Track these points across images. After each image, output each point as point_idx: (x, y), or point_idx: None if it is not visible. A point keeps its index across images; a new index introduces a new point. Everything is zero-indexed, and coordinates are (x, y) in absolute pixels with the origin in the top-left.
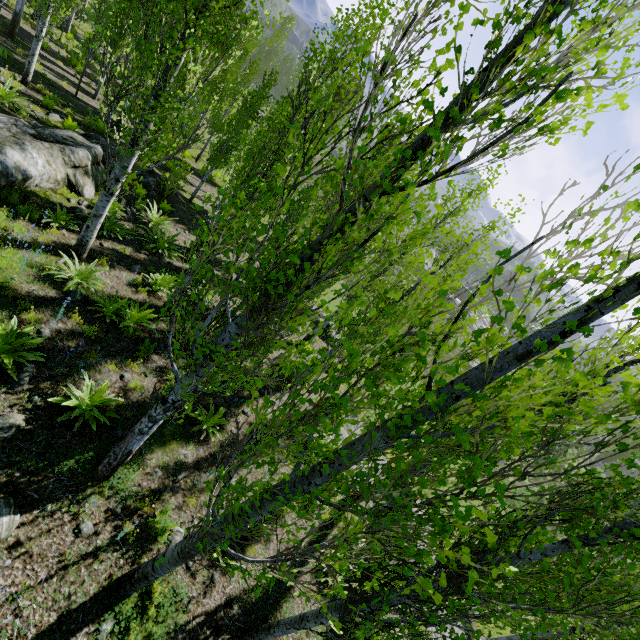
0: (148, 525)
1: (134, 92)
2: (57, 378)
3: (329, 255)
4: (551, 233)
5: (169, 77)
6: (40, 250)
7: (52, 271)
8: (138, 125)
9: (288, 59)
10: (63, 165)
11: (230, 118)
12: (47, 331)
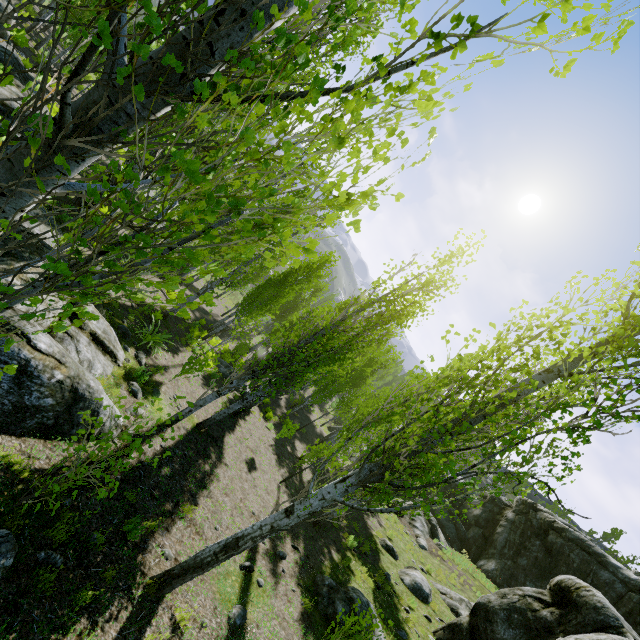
0: (39, 51)
1: None
2: None
3: None
4: None
5: None
6: None
7: None
8: None
9: None
10: None
11: None
12: None
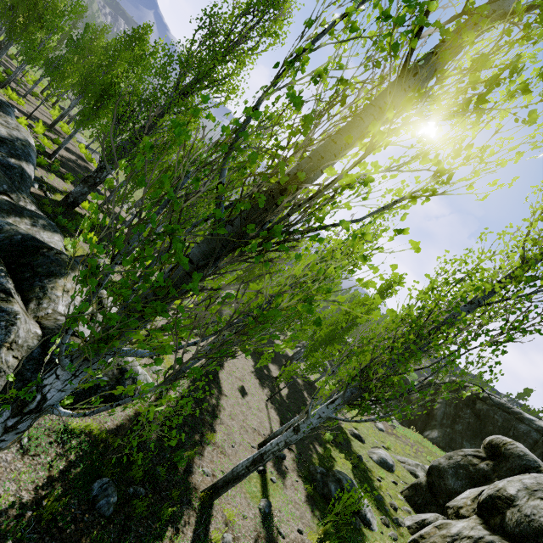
0: None
1: None
2: None
3: None
4: None
5: None
6: None
7: None
8: None
9: None
10: None
11: None
12: None
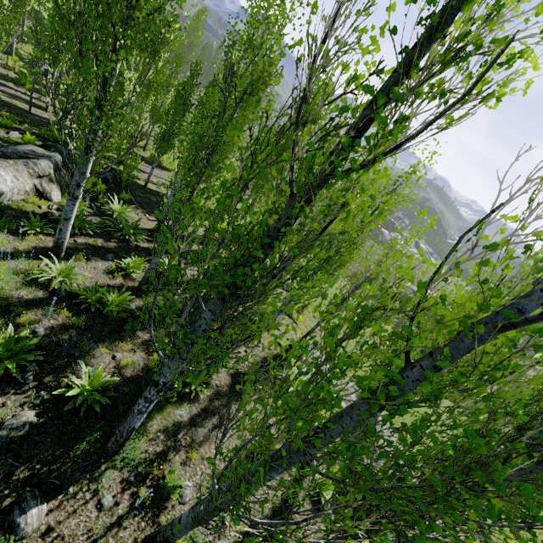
0: (160, 486)
1: (79, 106)
2: (57, 370)
3: (288, 242)
4: (510, 199)
5: (108, 87)
6: (22, 257)
7: (36, 275)
8: (88, 135)
9: (207, 47)
10: (29, 177)
11: (166, 107)
12: (41, 330)
